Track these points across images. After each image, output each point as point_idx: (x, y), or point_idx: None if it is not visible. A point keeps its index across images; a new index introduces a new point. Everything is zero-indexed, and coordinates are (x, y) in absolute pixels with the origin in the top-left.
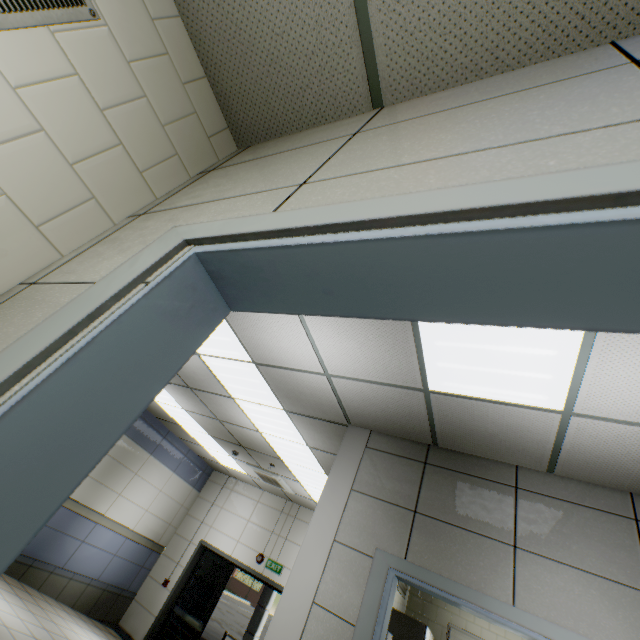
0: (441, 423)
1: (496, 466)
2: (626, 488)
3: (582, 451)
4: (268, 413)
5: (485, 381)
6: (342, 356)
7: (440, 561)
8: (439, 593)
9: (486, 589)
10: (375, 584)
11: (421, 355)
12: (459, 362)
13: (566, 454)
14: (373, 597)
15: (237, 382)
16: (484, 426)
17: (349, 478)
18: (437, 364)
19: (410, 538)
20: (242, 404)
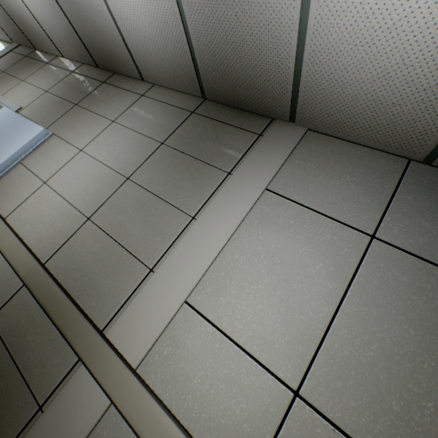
0: (12, 17)
1: (50, 57)
2: (78, 59)
3: (42, 21)
4: (0, 48)
5: None
6: None
7: None
8: None
9: None
10: None
11: None
12: None
13: (45, 29)
14: None
15: None
16: (16, 10)
17: None
18: None
19: None
20: None
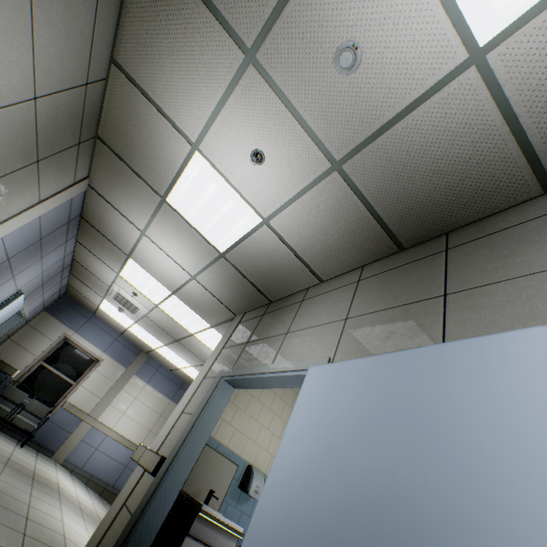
0: (252, 278)
1: (297, 295)
2: (355, 264)
3: (304, 247)
4: (211, 336)
5: (225, 226)
6: (183, 257)
7: (247, 361)
8: (239, 378)
9: (262, 363)
10: (211, 388)
11: (197, 230)
12: (207, 222)
13: (305, 256)
14: (207, 395)
15: (182, 317)
16: (262, 263)
17: (224, 343)
18: (205, 230)
19: (239, 357)
20: (199, 337)
